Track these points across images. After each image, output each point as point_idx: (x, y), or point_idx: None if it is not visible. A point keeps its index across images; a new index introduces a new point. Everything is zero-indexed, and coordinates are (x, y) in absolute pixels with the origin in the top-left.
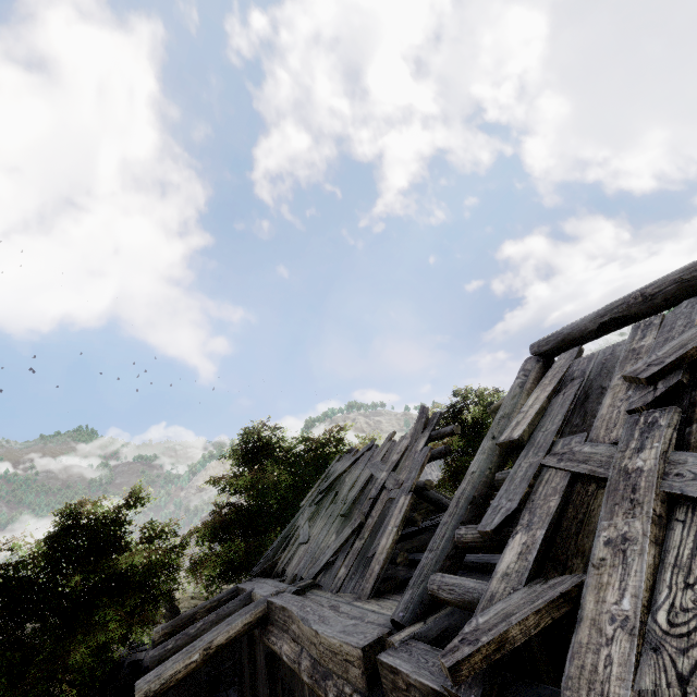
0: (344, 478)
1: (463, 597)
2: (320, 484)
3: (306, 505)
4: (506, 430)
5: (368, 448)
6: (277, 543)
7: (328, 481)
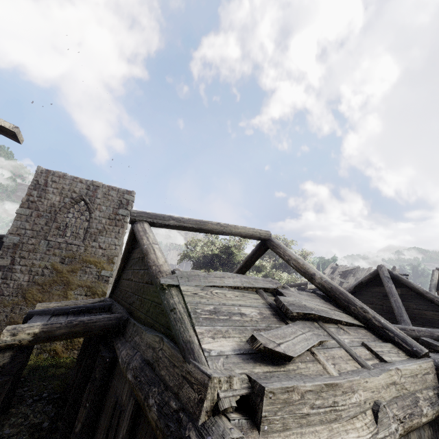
0: (350, 272)
1: None
2: (329, 269)
3: (327, 273)
4: None
5: (359, 267)
6: None
7: (341, 270)
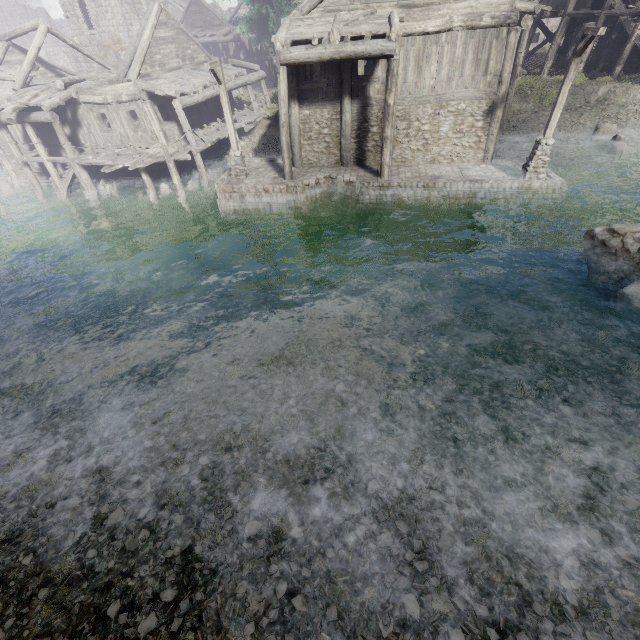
0: None
1: None
2: None
3: None
4: None
5: None
6: None
7: None
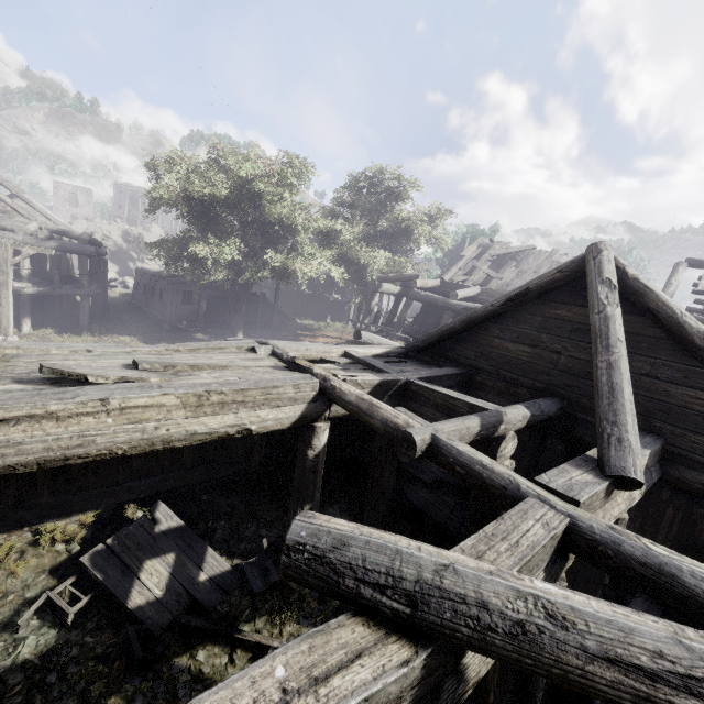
0: (513, 257)
1: (703, 319)
2: (474, 249)
3: (468, 257)
4: (699, 288)
5: (533, 248)
6: (455, 269)
7: (496, 252)
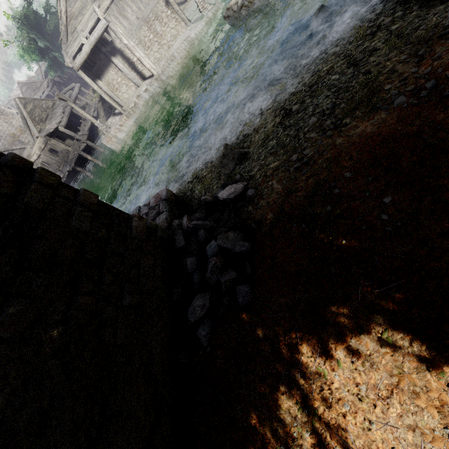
0: None
1: None
2: None
3: None
4: None
5: None
6: None
7: None
